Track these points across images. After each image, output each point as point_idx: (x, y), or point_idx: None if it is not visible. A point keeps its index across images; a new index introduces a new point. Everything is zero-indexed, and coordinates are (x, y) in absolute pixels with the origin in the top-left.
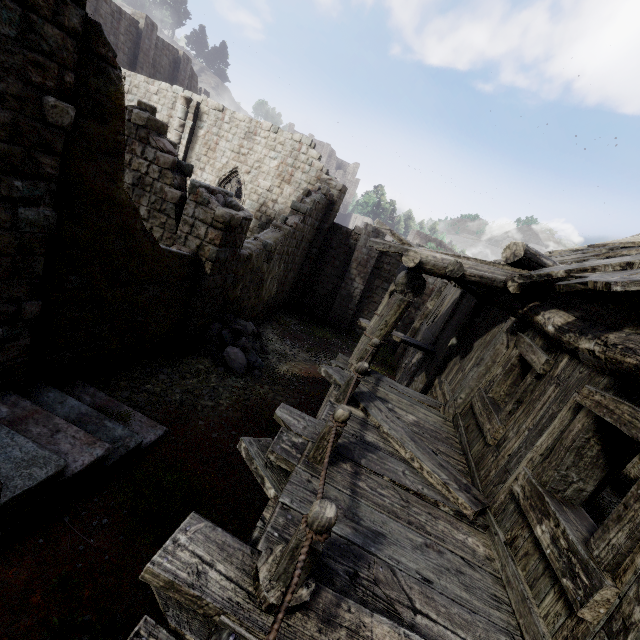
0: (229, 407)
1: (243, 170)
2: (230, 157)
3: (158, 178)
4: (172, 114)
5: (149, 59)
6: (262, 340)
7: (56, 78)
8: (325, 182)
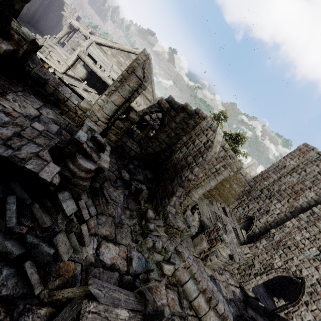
0: None
1: None
2: None
3: None
4: None
5: None
6: None
7: None
8: None
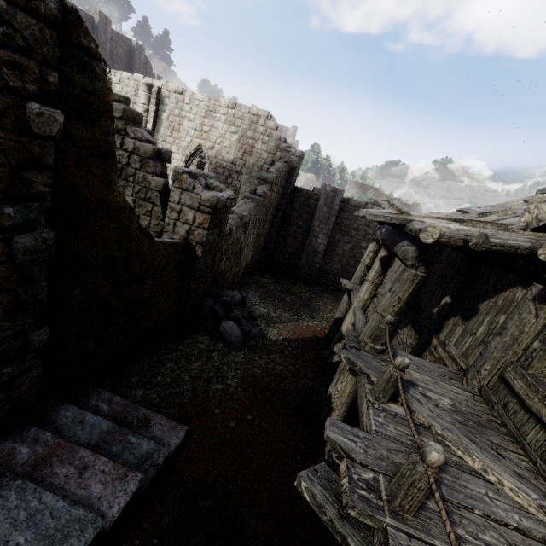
0: (237, 387)
1: (207, 146)
2: (193, 135)
3: (140, 168)
4: (136, 101)
5: (106, 51)
6: (247, 306)
7: (37, 79)
8: (284, 150)
